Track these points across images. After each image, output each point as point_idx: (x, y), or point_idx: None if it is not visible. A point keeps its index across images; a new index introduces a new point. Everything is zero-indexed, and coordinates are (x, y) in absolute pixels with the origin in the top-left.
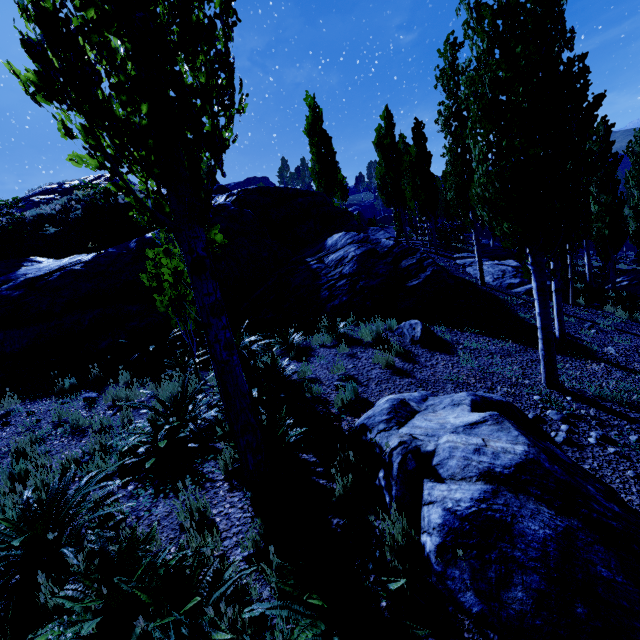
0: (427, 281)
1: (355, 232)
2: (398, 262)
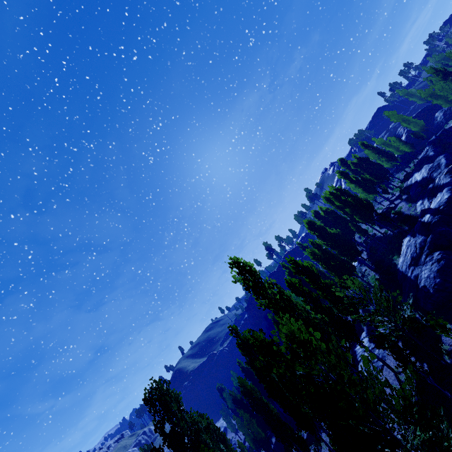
0: None
1: (439, 111)
2: (450, 109)
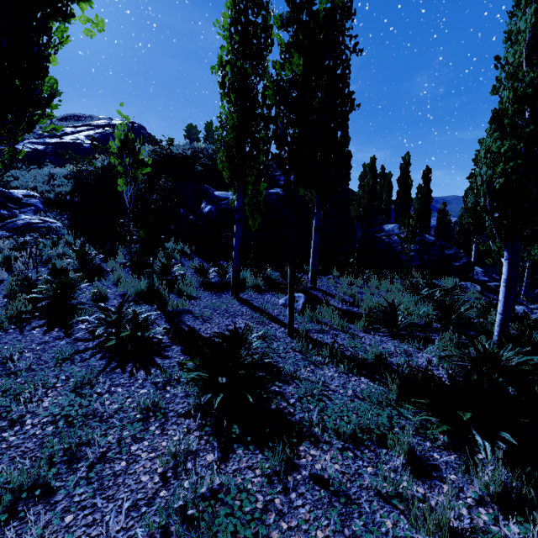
0: (466, 265)
1: None
2: (442, 250)
